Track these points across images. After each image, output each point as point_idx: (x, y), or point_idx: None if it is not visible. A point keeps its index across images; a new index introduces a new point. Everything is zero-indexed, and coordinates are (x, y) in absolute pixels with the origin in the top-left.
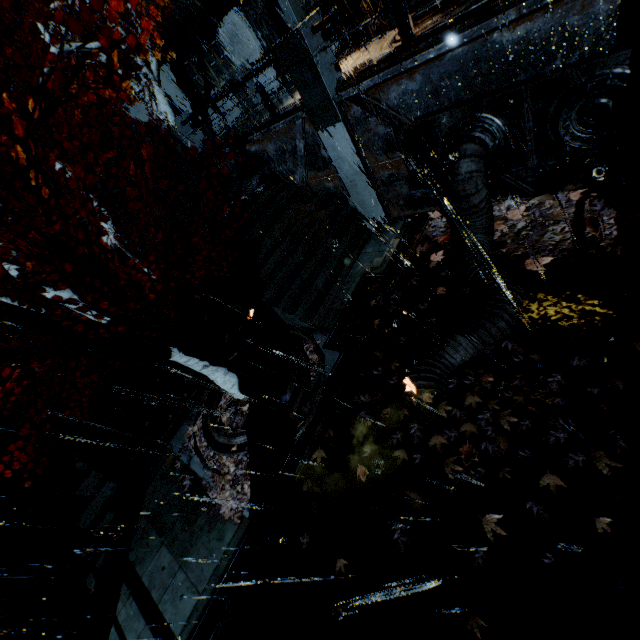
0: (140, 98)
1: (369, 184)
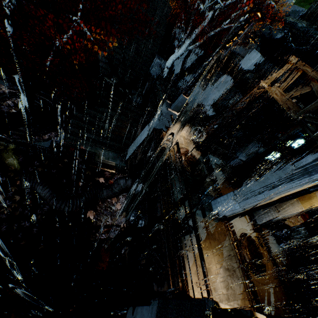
0: (185, 41)
1: (135, 149)
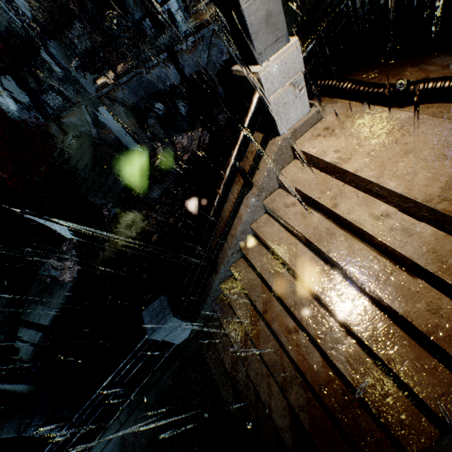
0: None
1: (127, 133)
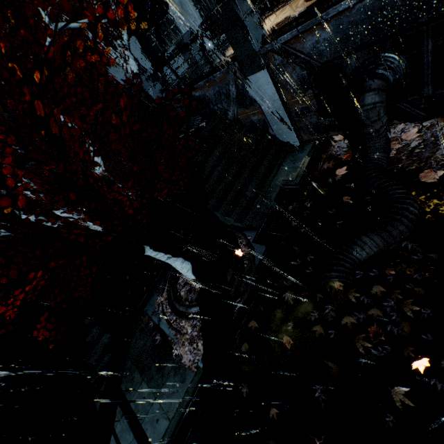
0: (117, 62)
1: (286, 116)
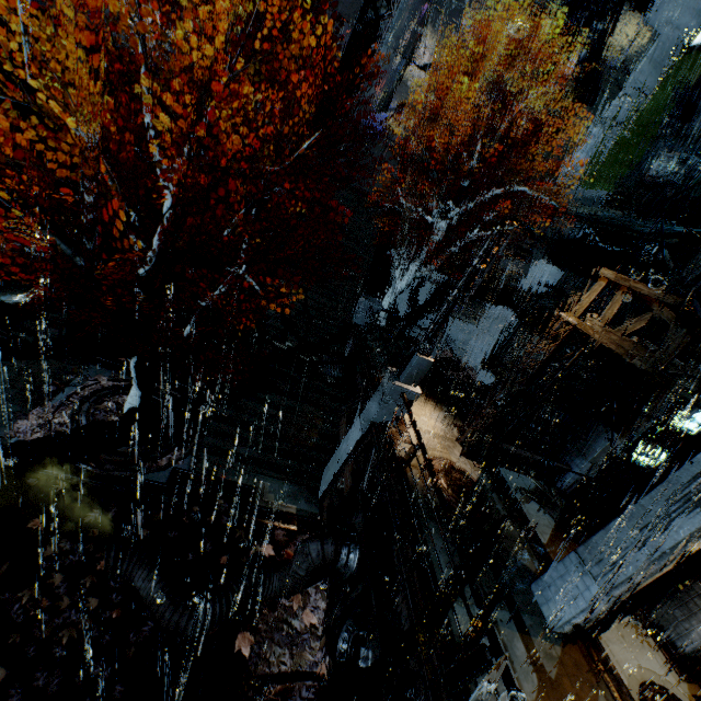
0: (410, 266)
1: (337, 471)
